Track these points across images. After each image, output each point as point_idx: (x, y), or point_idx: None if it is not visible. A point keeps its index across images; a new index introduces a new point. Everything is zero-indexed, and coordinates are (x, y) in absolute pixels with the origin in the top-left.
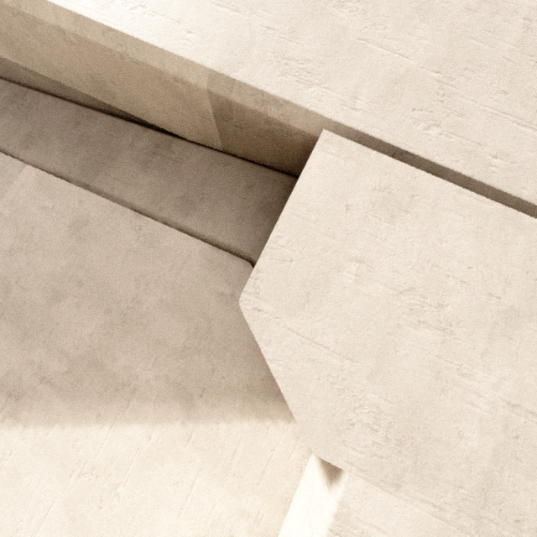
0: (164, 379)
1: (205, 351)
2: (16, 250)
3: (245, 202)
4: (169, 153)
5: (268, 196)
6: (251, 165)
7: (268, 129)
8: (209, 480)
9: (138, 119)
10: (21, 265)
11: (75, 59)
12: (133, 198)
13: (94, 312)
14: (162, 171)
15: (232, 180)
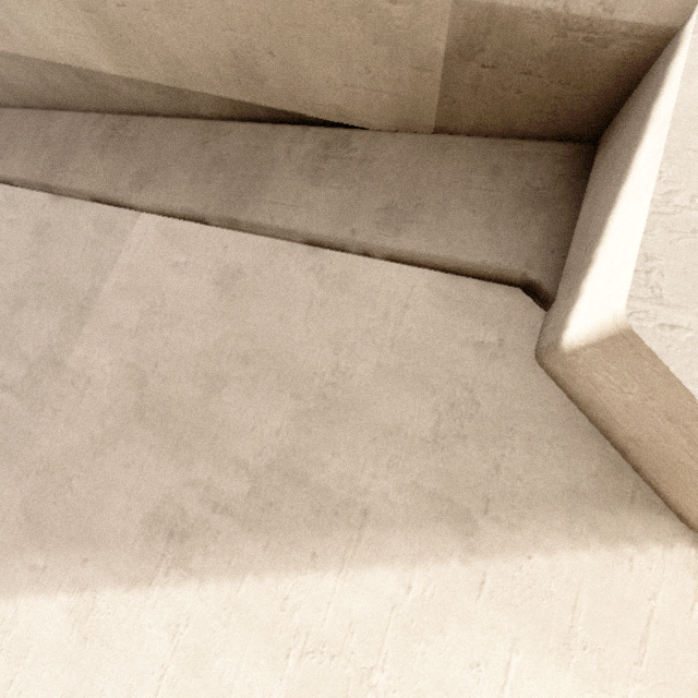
0: (412, 490)
1: (473, 437)
2: (145, 327)
3: (494, 196)
4: (348, 151)
5: (533, 179)
6: (489, 140)
7: (554, 49)
8: (537, 658)
9: (291, 116)
10: (156, 347)
11: (215, 27)
12: (307, 224)
13: (275, 398)
14: (343, 179)
15: (462, 169)
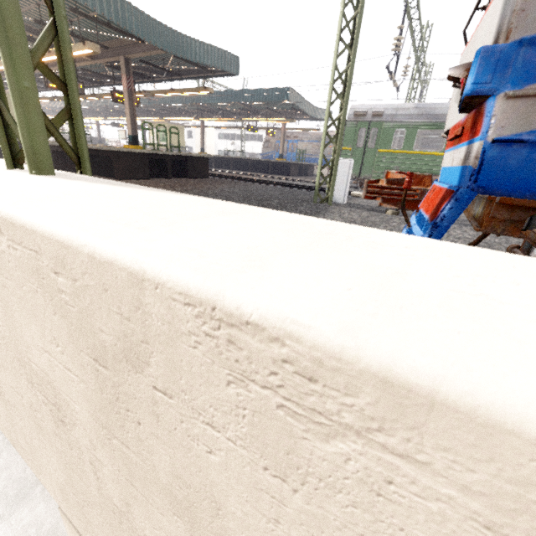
0: None
1: None
2: None
3: None
4: None
5: None
6: None
7: None
8: None
9: None
10: None
11: None
12: None
13: None
14: None
15: None
